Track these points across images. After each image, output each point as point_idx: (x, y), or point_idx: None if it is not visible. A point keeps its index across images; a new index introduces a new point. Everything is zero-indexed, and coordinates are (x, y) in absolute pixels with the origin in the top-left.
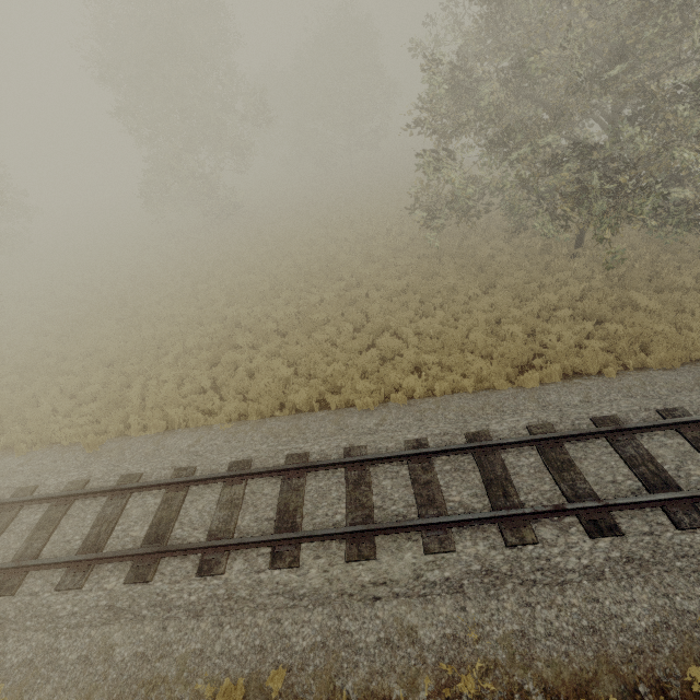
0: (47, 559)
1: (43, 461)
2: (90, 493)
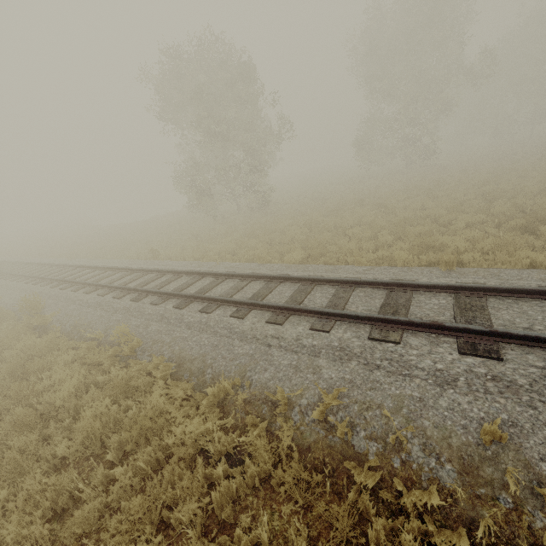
0: (540, 333)
1: (388, 270)
2: (512, 292)
